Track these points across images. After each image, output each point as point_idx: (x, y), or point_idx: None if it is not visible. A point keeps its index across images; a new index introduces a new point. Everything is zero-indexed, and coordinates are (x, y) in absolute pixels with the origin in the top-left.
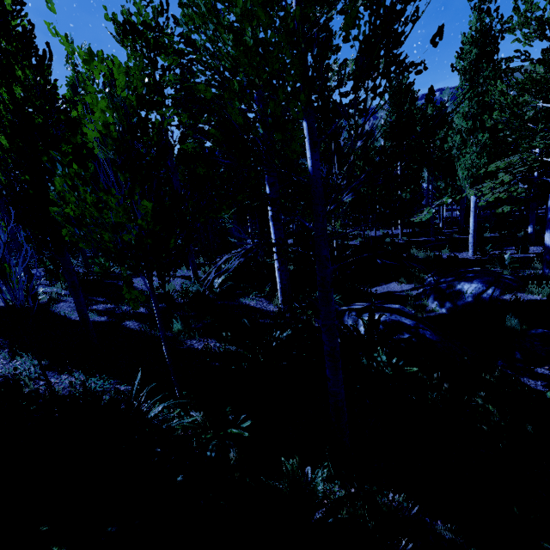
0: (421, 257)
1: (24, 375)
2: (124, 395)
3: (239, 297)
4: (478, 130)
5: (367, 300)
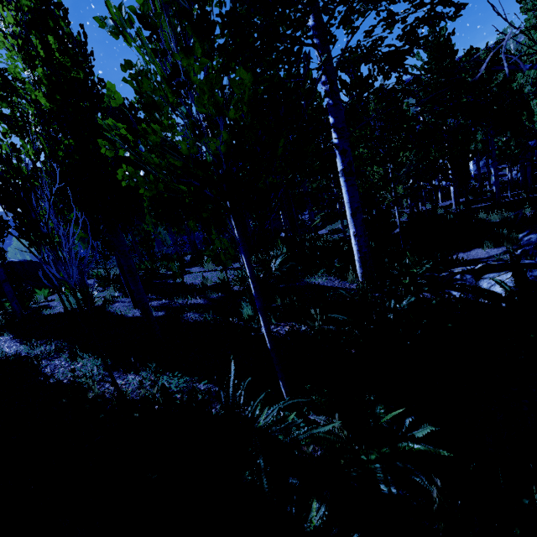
0: (495, 220)
1: (87, 378)
2: None
3: (302, 278)
4: None
5: (469, 263)
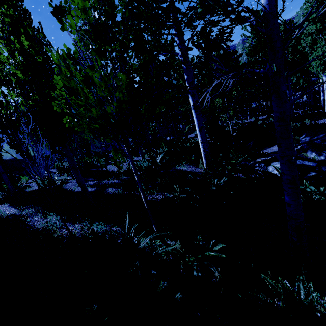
0: None
1: (53, 226)
2: (117, 234)
3: (174, 166)
4: (325, 28)
5: (266, 156)
